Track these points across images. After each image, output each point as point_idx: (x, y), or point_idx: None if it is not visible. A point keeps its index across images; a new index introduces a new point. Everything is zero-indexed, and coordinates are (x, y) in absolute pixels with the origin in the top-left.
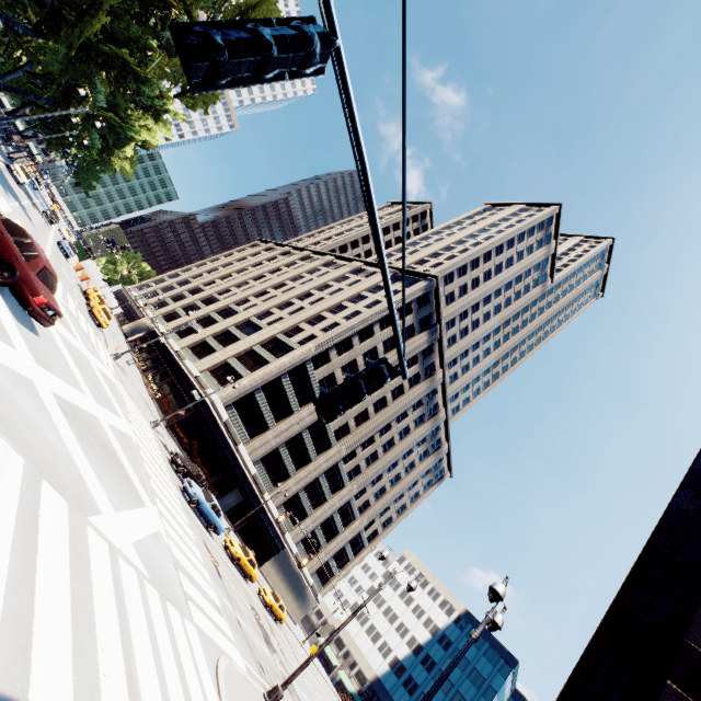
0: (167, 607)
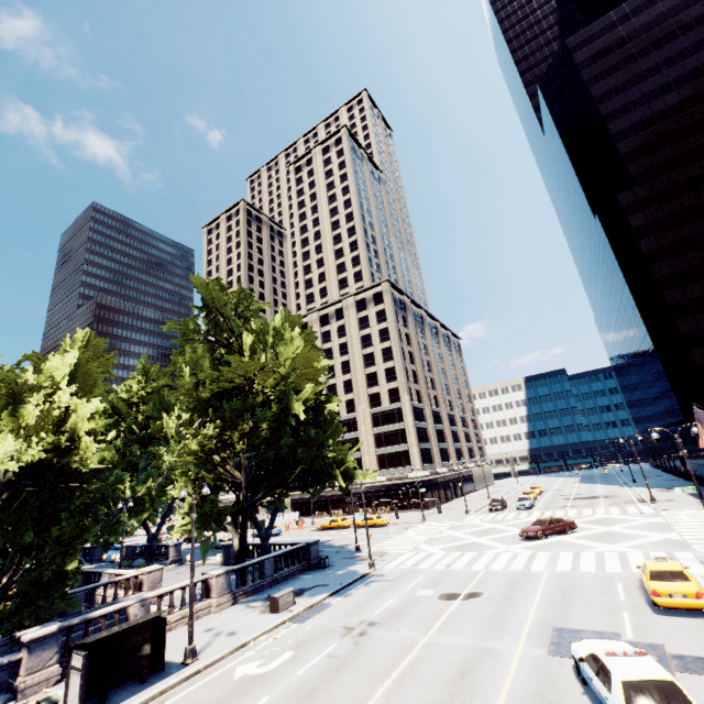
0: (665, 515)
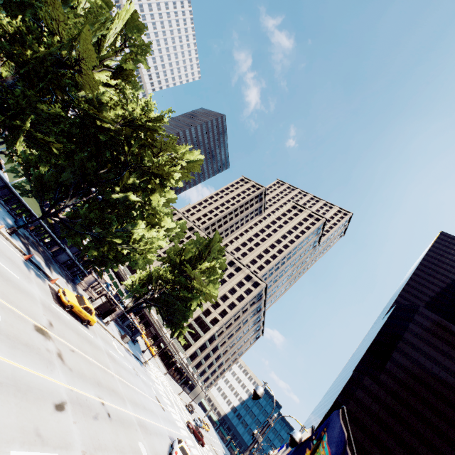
0: None
